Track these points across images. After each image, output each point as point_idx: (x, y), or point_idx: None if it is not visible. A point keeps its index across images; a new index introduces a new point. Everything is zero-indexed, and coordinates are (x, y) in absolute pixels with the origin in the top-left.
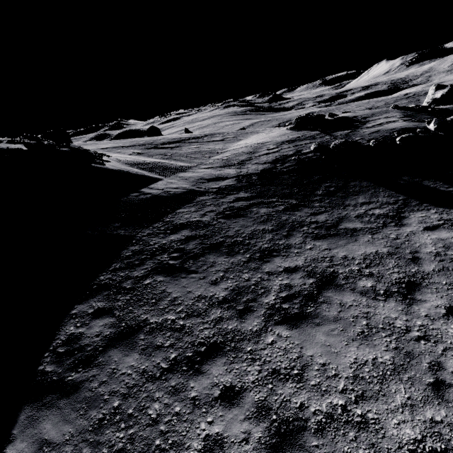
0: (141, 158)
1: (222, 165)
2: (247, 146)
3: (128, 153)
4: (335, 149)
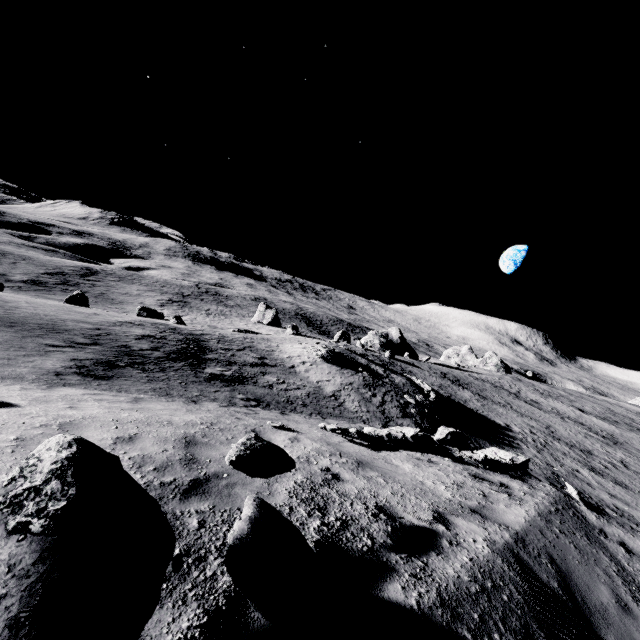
0: (325, 421)
1: (382, 421)
2: (343, 387)
3: (246, 404)
4: (423, 403)
